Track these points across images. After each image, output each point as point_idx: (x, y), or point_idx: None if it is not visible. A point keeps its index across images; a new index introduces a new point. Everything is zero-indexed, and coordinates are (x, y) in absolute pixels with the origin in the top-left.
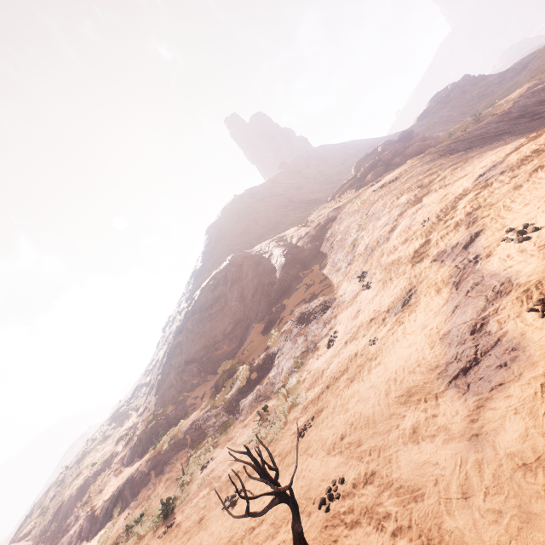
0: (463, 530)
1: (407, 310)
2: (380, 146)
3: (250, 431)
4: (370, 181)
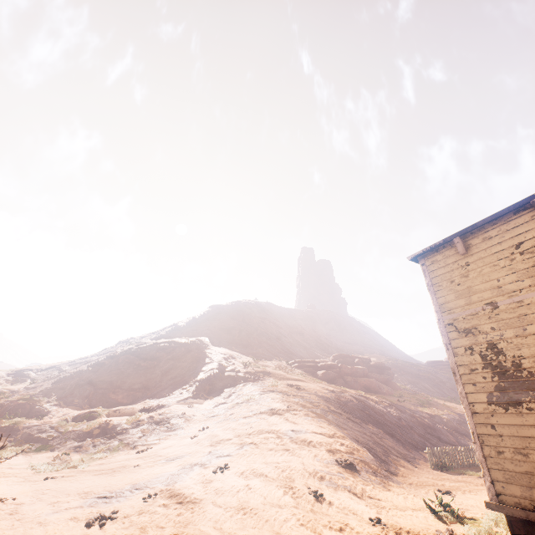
0: (0, 523)
1: (164, 463)
2: (361, 357)
3: (45, 462)
4: (319, 376)
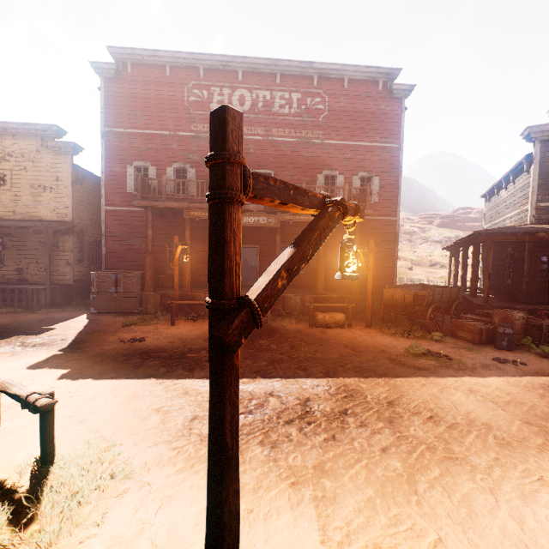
0: None
1: None
2: None
3: None
4: None
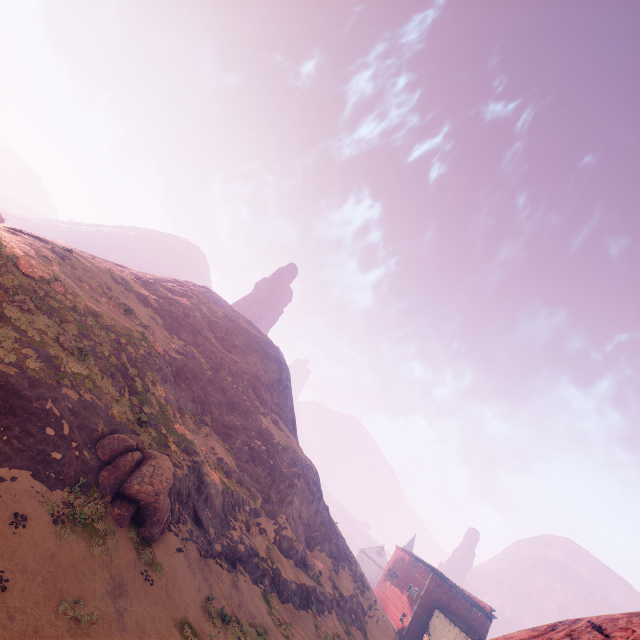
0: None
1: None
2: None
3: None
4: None
